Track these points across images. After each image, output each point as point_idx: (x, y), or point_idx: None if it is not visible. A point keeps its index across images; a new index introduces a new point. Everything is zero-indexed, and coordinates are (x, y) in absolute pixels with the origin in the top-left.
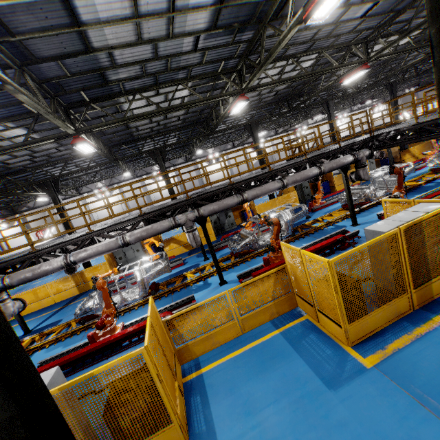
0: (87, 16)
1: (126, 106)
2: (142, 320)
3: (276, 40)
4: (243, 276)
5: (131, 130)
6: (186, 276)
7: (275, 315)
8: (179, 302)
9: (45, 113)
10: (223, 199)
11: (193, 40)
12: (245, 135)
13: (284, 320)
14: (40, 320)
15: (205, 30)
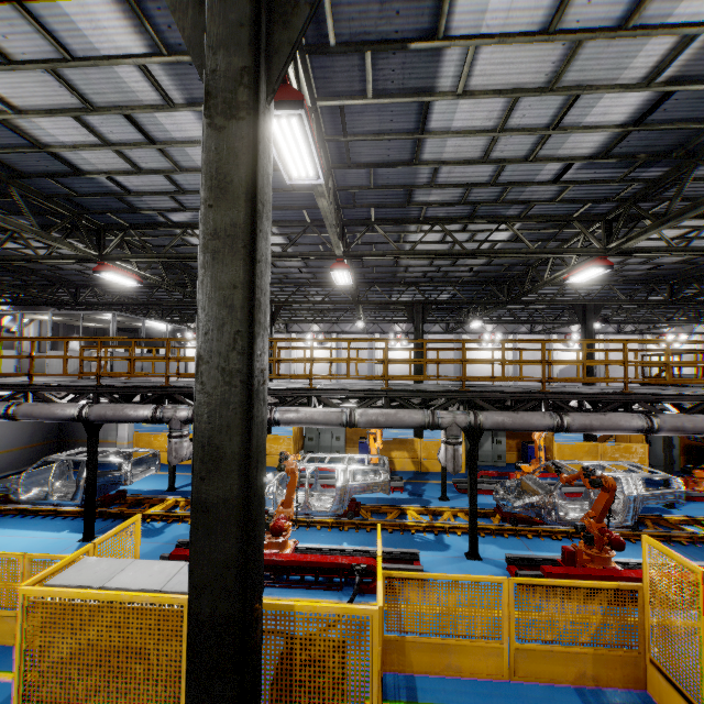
0: (438, 122)
1: (412, 237)
2: (327, 552)
3: (702, 187)
4: (517, 561)
5: (397, 269)
6: (406, 511)
7: (587, 680)
8: (391, 552)
9: (330, 224)
10: (521, 410)
11: (559, 168)
12: (557, 319)
13: (609, 701)
14: (189, 479)
15: (587, 157)
